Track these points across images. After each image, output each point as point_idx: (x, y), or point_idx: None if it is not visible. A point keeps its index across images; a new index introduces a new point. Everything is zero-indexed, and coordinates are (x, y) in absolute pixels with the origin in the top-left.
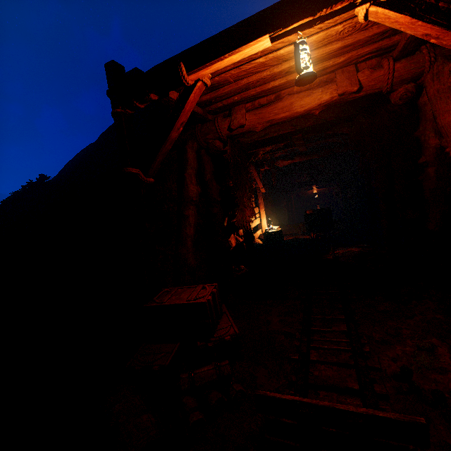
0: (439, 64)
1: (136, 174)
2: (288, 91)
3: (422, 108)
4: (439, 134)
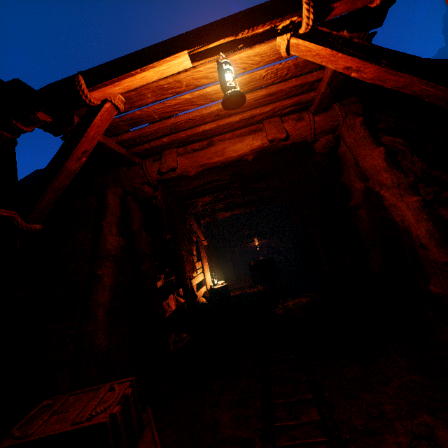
0: (350, 118)
1: (9, 218)
2: (220, 138)
3: (343, 157)
4: (362, 179)
